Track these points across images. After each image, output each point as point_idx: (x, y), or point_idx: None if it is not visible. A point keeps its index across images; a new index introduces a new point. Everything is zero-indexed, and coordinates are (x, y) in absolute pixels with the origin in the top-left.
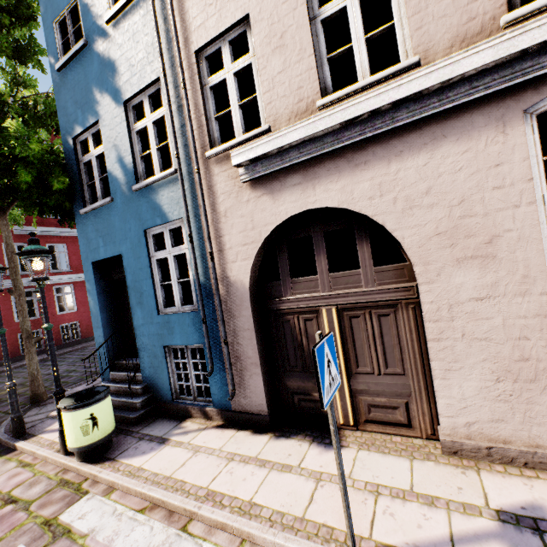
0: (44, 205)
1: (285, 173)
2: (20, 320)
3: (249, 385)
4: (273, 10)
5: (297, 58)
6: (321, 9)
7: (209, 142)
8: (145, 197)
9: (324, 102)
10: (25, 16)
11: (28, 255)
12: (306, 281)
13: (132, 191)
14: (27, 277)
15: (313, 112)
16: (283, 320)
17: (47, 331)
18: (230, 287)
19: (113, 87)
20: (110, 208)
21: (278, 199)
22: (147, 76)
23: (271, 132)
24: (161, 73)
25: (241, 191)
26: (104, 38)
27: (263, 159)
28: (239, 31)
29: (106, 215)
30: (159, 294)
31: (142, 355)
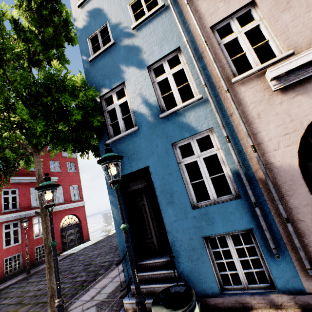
0: (74, 142)
1: None
2: (44, 237)
3: None
4: None
5: (305, 11)
6: None
7: (231, 74)
8: (171, 120)
9: None
10: (59, 44)
11: (110, 159)
12: None
13: (158, 119)
14: (16, 212)
15: None
16: None
17: (125, 231)
18: (276, 171)
19: (137, 60)
20: (135, 135)
21: None
22: (168, 48)
23: (293, 55)
24: (180, 44)
25: (272, 97)
26: (129, 37)
27: (295, 70)
28: (244, 11)
29: (131, 140)
30: (190, 192)
31: (176, 251)
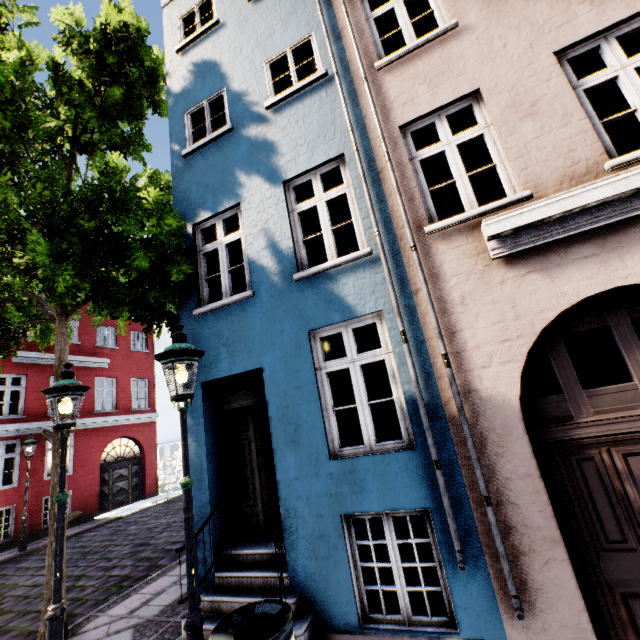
0: (134, 305)
1: (564, 243)
2: (54, 481)
3: (545, 584)
4: (516, 83)
5: (560, 123)
6: (581, 81)
7: (425, 216)
8: (313, 288)
9: (620, 162)
10: (136, 114)
11: (177, 356)
12: (614, 392)
13: (290, 282)
14: (15, 422)
15: (598, 174)
16: (578, 457)
17: (186, 489)
18: (481, 406)
19: (268, 168)
20: (247, 306)
21: (558, 277)
22: (323, 154)
23: (532, 198)
24: (345, 150)
25: (488, 270)
26: (260, 123)
27: (530, 228)
28: (461, 106)
29: (238, 315)
30: (330, 425)
31: (291, 536)
